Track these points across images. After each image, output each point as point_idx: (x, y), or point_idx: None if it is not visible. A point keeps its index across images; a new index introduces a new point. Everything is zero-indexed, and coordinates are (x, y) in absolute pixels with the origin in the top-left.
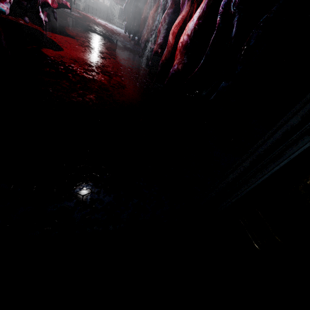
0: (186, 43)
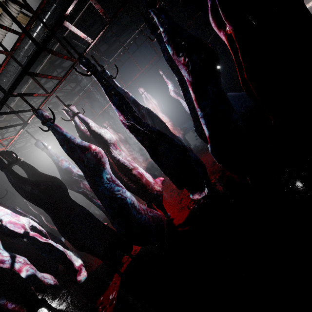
0: (172, 124)
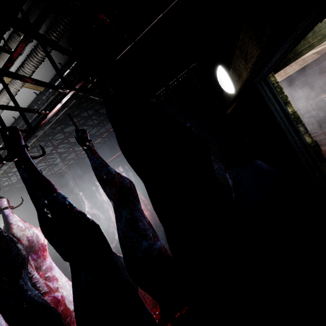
0: None
